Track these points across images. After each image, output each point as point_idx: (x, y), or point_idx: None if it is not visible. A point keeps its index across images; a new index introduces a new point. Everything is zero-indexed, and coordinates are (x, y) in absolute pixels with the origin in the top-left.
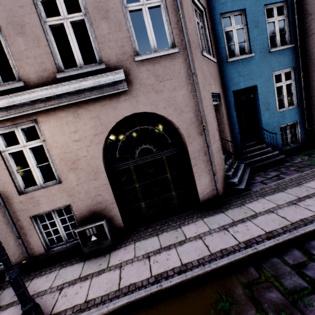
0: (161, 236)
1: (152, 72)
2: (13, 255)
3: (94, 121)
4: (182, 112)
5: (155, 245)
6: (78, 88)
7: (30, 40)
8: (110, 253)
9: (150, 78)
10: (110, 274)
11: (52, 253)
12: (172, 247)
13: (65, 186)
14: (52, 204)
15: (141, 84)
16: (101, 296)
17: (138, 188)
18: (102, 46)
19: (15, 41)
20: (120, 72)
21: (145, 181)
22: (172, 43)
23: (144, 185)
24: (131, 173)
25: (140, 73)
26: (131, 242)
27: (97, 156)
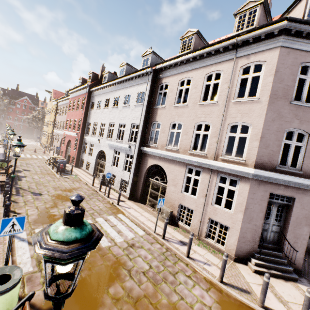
0: None
1: None
2: None
3: None
4: None
5: None
6: None
7: None
8: None
9: None
10: None
11: None
12: None
13: None
14: None
15: None
16: None
17: None
18: None
19: None
20: None
21: None
22: None
23: None
24: None
25: None
26: None
27: None
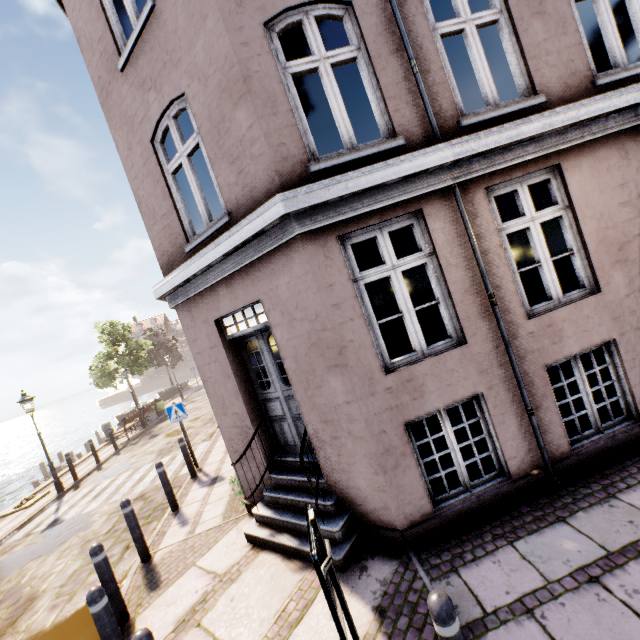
0: None
1: None
2: (512, 457)
3: None
4: None
5: None
6: None
7: (551, 23)
8: None
9: None
10: None
11: (587, 451)
12: None
13: (606, 298)
14: (584, 338)
15: None
16: None
17: None
18: None
19: (528, 26)
20: None
21: None
22: None
23: None
24: None
25: None
26: None
27: None
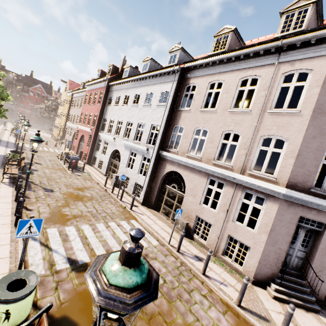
0: None
1: None
2: None
3: None
4: None
5: None
6: None
7: None
8: None
9: None
10: None
11: None
12: None
13: None
14: None
15: None
16: None
17: None
18: None
19: None
20: None
21: None
22: None
23: None
24: None
25: None
26: None
27: None
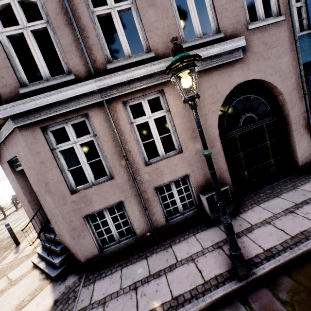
0: (284, 197)
1: (261, 40)
2: (138, 228)
3: (211, 89)
4: (285, 79)
5: (286, 203)
6: (207, 55)
7: (160, 11)
8: (239, 216)
9: (259, 46)
10: (264, 229)
11: (173, 224)
12: (309, 201)
13: (185, 155)
14: (174, 174)
15: (252, 52)
16: (277, 244)
17: (241, 156)
18: (220, 16)
19: (146, 13)
20: (242, 38)
21: (248, 150)
22: (277, 12)
23: (247, 153)
24: (235, 142)
25: (251, 41)
26: (252, 205)
27: (213, 124)
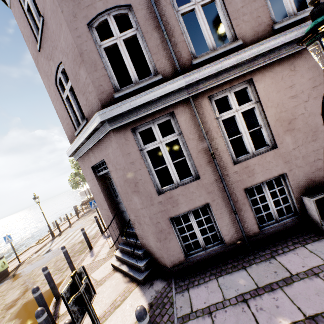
0: None
1: None
2: (226, 235)
3: (311, 72)
4: None
5: None
6: None
7: None
8: None
9: None
10: None
11: (268, 232)
12: None
13: (281, 151)
14: (267, 173)
15: None
16: None
17: None
18: None
19: (231, 0)
20: None
21: None
22: None
23: None
24: None
25: None
26: None
27: (315, 113)
